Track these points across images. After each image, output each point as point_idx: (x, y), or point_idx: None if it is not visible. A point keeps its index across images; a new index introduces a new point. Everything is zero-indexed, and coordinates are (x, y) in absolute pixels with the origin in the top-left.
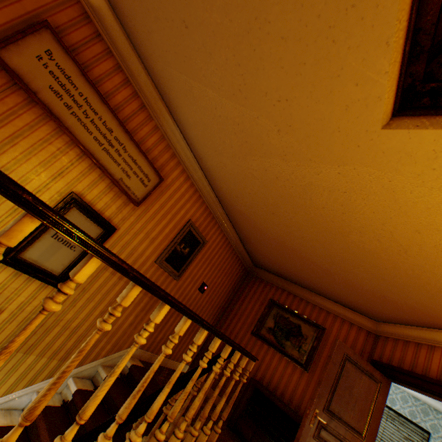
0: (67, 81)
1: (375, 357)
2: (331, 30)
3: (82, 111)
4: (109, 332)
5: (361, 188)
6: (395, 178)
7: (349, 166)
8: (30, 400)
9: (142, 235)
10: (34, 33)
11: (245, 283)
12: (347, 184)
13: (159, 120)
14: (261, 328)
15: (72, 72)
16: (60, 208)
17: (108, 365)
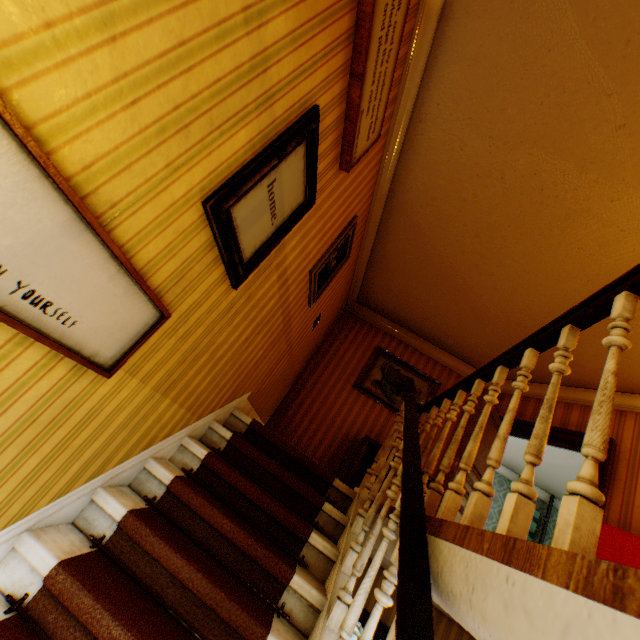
0: None
1: None
2: None
3: None
4: (237, 372)
5: None
6: None
7: None
8: (139, 471)
9: (320, 225)
10: None
11: (342, 324)
12: (636, 223)
13: (422, 22)
14: (366, 381)
15: None
16: (298, 132)
17: (218, 421)
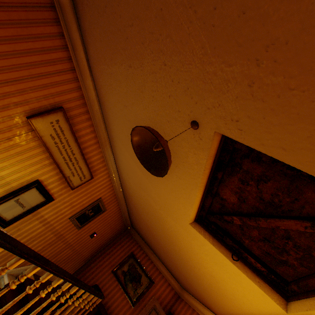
0: (61, 132)
1: (172, 309)
2: (177, 187)
3: (62, 145)
4: None
5: (181, 234)
6: (192, 240)
7: (178, 224)
8: None
9: (68, 203)
10: (54, 113)
11: (122, 235)
12: (176, 229)
13: (104, 149)
14: (119, 269)
15: (65, 128)
16: (27, 187)
17: (11, 274)
